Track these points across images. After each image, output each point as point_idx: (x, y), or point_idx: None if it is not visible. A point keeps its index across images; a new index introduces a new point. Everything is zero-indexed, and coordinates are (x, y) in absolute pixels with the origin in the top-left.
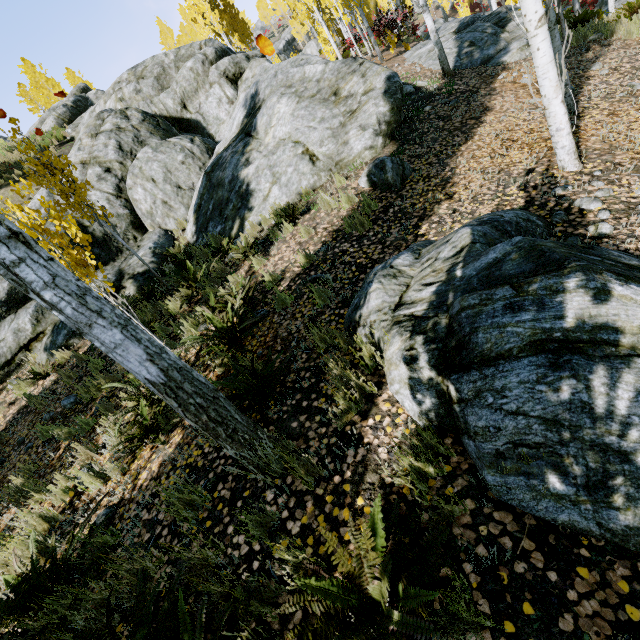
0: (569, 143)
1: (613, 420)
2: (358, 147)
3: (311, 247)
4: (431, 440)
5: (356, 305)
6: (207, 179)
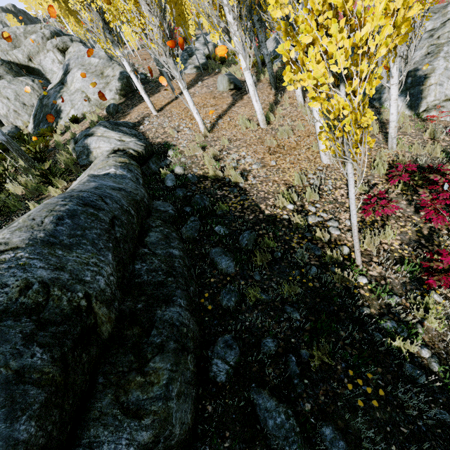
0: (151, 106)
1: (89, 144)
2: (108, 98)
3: (78, 132)
4: (71, 157)
5: None
6: (40, 102)
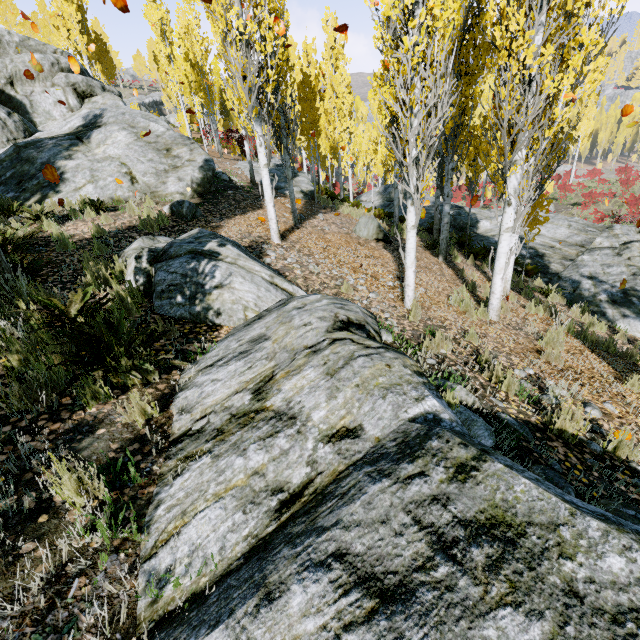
0: (276, 228)
1: (203, 274)
2: (172, 189)
3: (106, 228)
4: (135, 289)
5: (123, 249)
6: (15, 150)
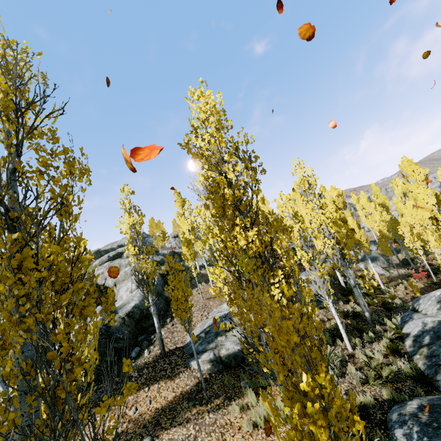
0: None
1: None
2: None
3: None
4: None
5: None
6: None
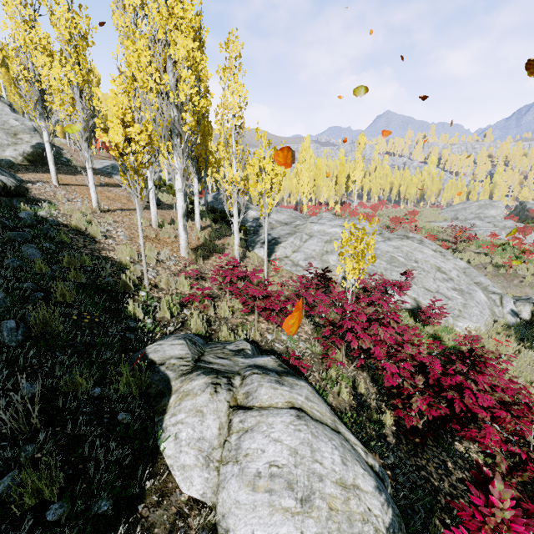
0: (54, 176)
1: None
2: (8, 154)
3: None
4: None
5: None
6: None
